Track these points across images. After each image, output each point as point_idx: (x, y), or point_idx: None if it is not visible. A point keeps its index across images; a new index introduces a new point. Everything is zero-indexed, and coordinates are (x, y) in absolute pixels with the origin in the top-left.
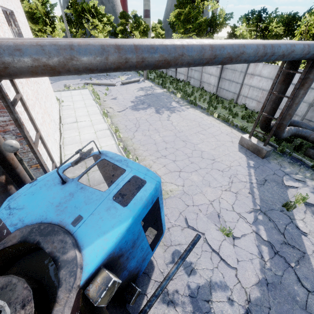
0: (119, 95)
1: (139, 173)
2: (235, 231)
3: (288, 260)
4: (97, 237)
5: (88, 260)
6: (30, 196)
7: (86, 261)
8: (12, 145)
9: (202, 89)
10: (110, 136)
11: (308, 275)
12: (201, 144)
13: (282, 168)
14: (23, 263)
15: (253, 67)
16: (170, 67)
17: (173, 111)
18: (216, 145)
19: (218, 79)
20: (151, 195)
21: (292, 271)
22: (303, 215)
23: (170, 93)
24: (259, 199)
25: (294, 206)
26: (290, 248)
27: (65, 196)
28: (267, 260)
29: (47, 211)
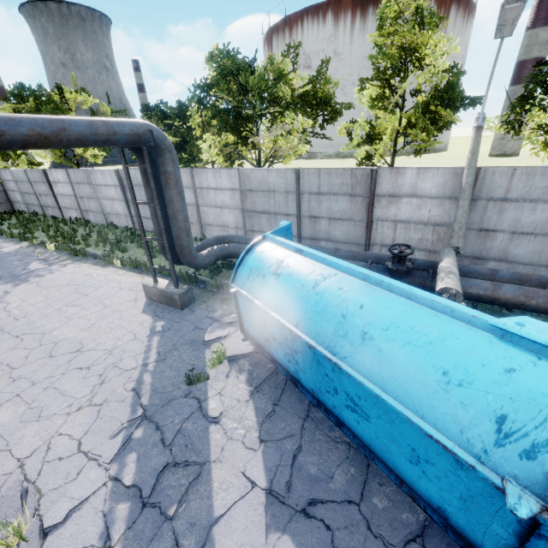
0: None
1: None
2: (56, 509)
3: (165, 505)
4: None
5: None
6: None
7: None
8: None
9: (112, 225)
10: None
11: (198, 514)
12: (62, 328)
13: (211, 312)
14: None
15: None
16: None
17: (25, 280)
18: (97, 318)
19: (125, 204)
20: None
21: (170, 527)
22: (224, 382)
23: (34, 248)
24: (150, 393)
25: (204, 375)
26: (179, 470)
27: None
28: (119, 539)
29: None
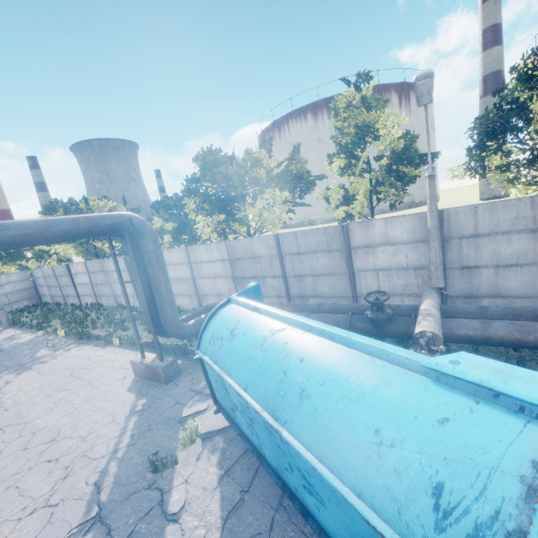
0: None
1: None
2: None
3: None
4: None
5: None
6: None
7: None
8: None
9: (122, 306)
10: None
11: None
12: (45, 416)
13: (194, 384)
14: None
15: None
16: None
17: (28, 368)
18: (82, 402)
19: (132, 286)
20: None
21: None
22: (193, 467)
23: (47, 336)
24: (112, 486)
25: (171, 459)
26: None
27: None
28: None
29: None
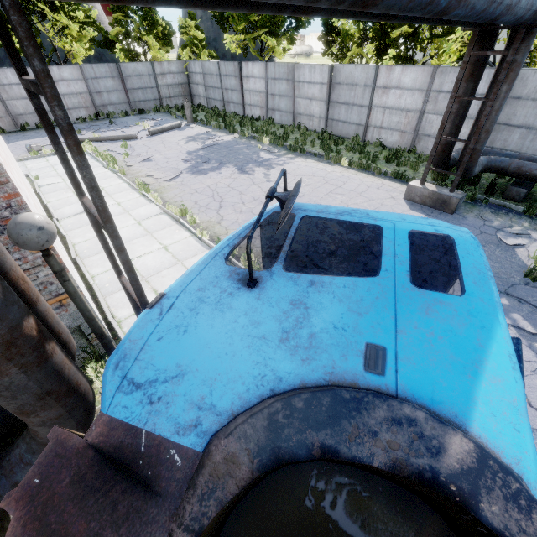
0: (155, 153)
1: (417, 226)
2: None
3: None
4: (472, 381)
5: (508, 449)
6: (177, 337)
7: (507, 452)
8: (40, 227)
9: (299, 126)
10: (173, 224)
11: None
12: None
13: (487, 222)
14: (243, 533)
15: (386, 75)
16: (381, 2)
17: (270, 166)
18: (371, 208)
19: (326, 105)
20: (486, 259)
21: None
22: None
23: (247, 140)
24: None
25: None
26: None
27: (284, 313)
28: None
29: (266, 361)
